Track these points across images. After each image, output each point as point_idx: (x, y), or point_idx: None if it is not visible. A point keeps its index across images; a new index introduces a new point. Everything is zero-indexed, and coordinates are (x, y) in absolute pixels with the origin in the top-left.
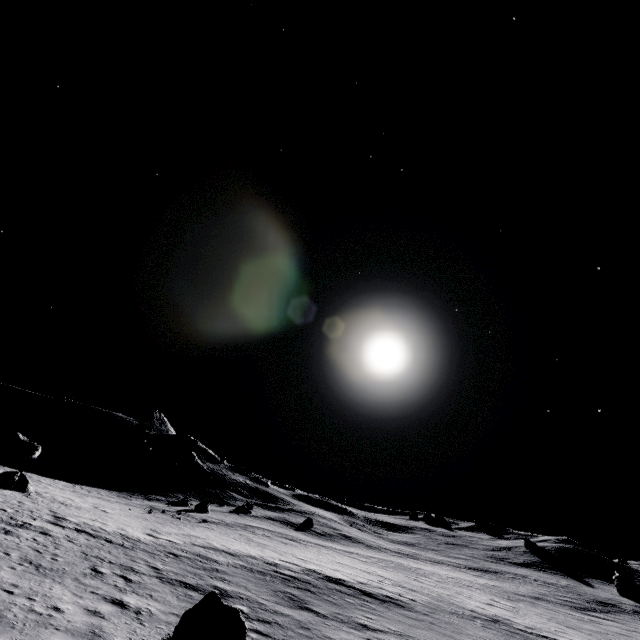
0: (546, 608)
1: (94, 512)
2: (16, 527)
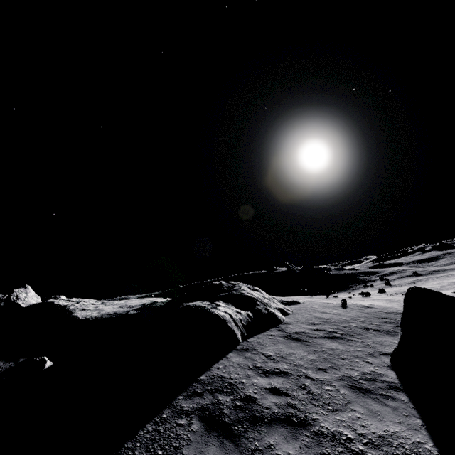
0: None
1: None
2: (443, 287)
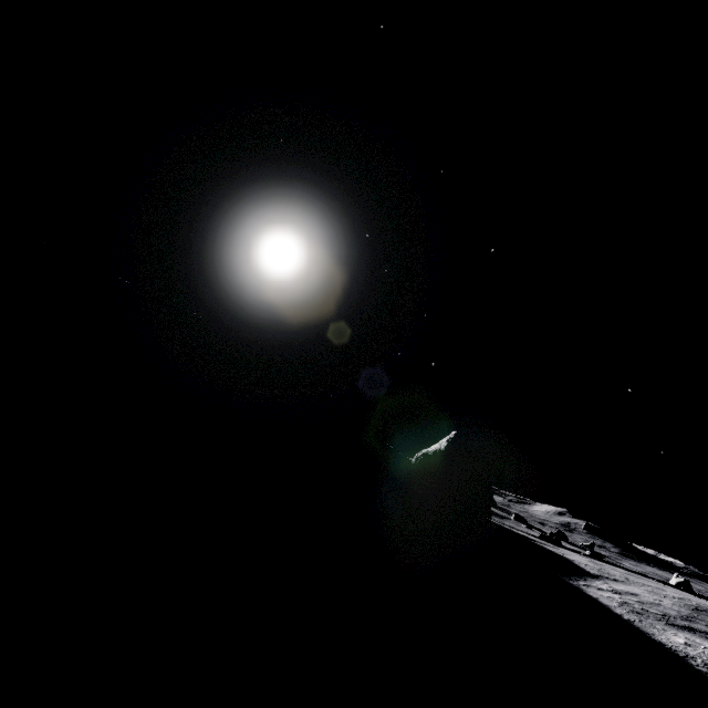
0: None
1: None
2: None
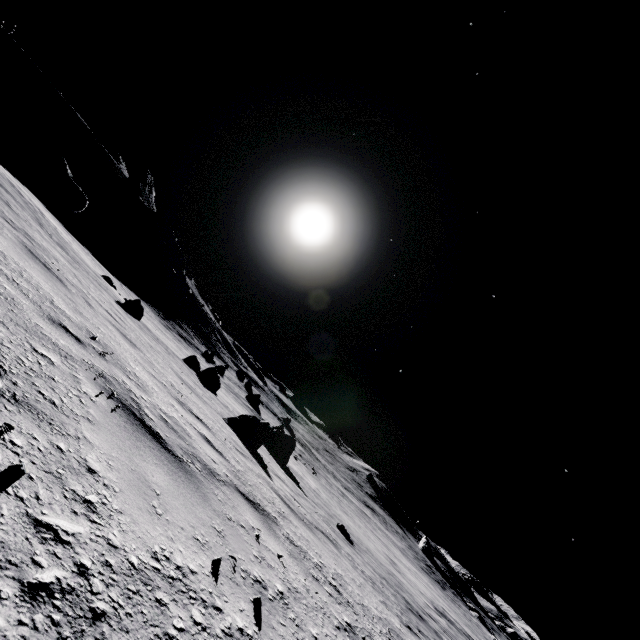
0: (450, 600)
1: (342, 517)
2: None
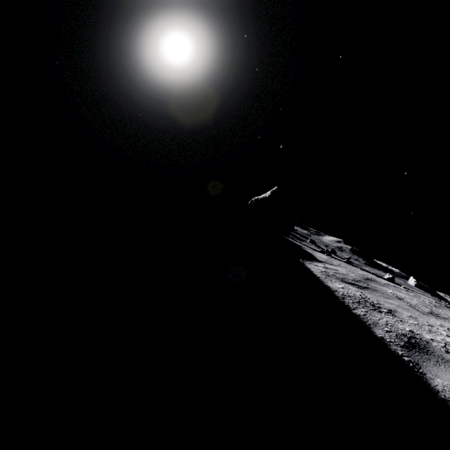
0: None
1: None
2: None
